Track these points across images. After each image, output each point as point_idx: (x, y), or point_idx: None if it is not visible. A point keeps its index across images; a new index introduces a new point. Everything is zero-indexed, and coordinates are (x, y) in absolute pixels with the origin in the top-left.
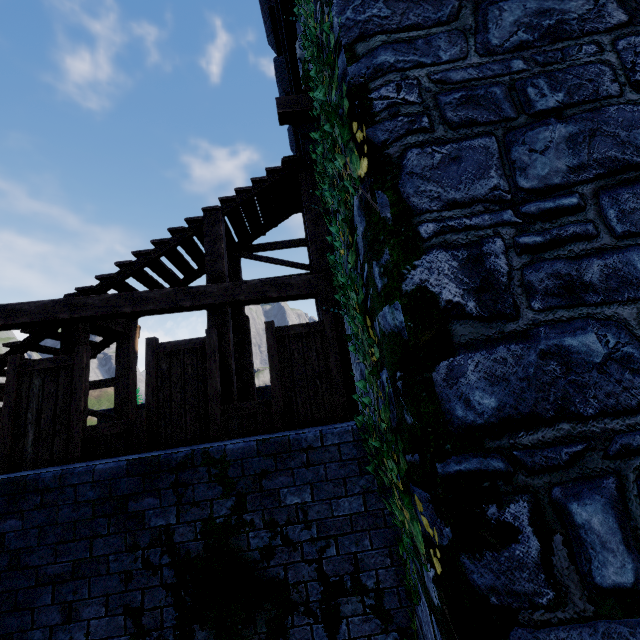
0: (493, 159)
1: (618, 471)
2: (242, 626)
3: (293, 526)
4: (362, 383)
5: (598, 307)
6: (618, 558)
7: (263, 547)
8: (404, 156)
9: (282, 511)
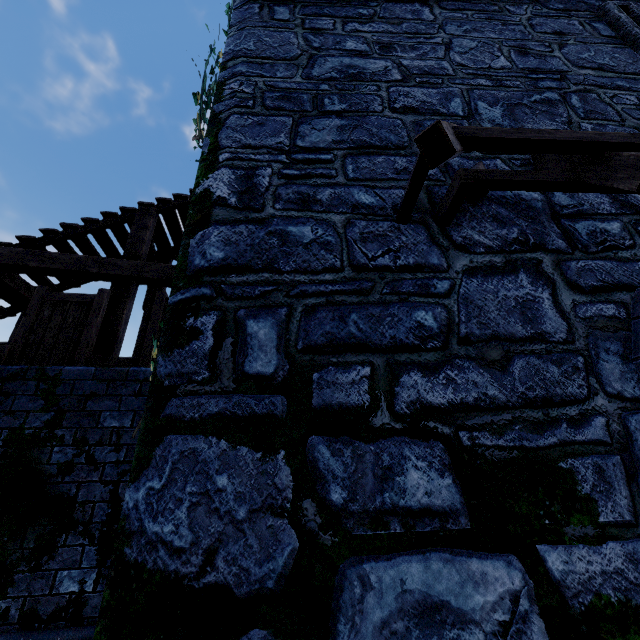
0: (286, 128)
1: (292, 305)
2: (8, 538)
3: (103, 447)
4: None
5: (319, 213)
6: (268, 357)
7: (64, 462)
8: (228, 118)
9: (97, 432)
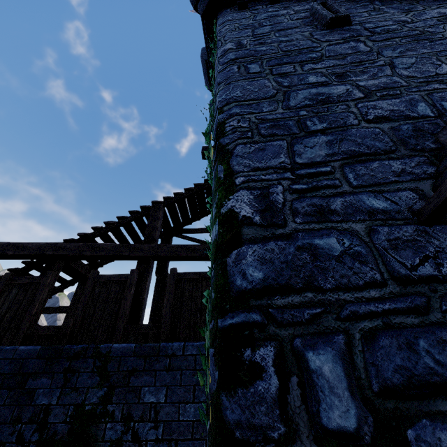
0: (283, 150)
1: (347, 330)
2: None
3: (144, 423)
4: (207, 292)
5: (339, 223)
6: (343, 403)
7: (115, 440)
8: (235, 148)
9: (139, 407)
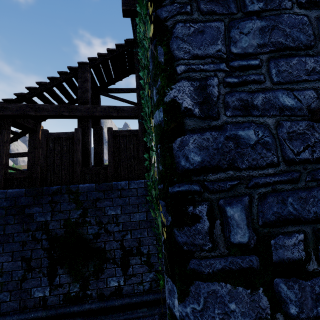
0: (221, 35)
1: (251, 194)
2: (81, 267)
3: (110, 224)
4: (147, 155)
5: (257, 117)
6: (243, 231)
7: (94, 233)
8: (174, 27)
9: (105, 217)
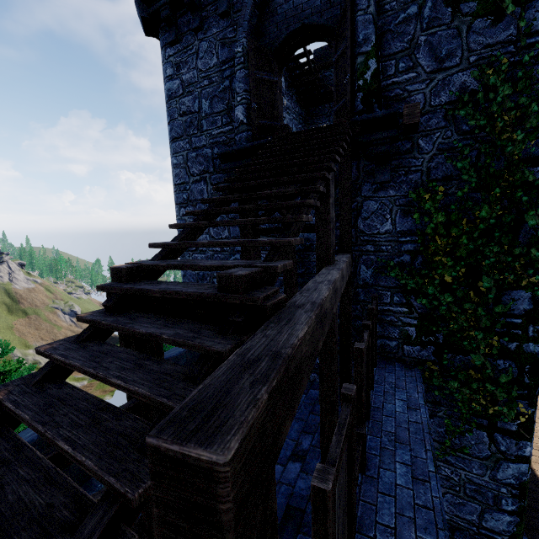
0: None
1: None
2: None
3: None
4: (480, 362)
5: None
6: None
7: None
8: None
9: None
